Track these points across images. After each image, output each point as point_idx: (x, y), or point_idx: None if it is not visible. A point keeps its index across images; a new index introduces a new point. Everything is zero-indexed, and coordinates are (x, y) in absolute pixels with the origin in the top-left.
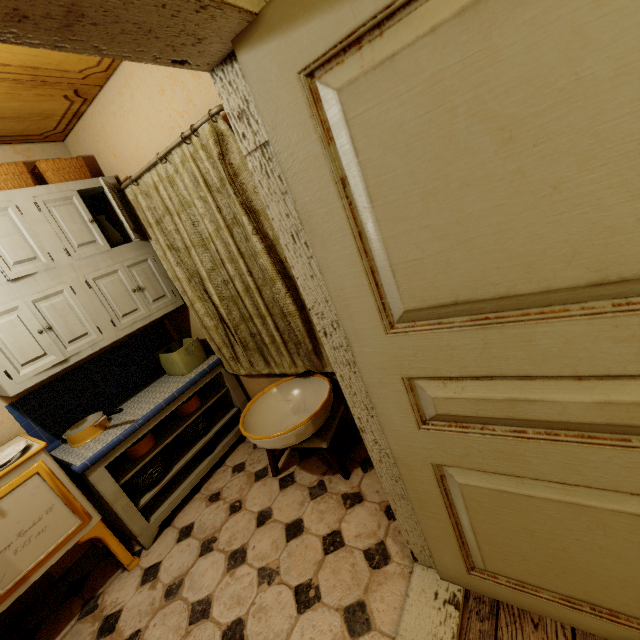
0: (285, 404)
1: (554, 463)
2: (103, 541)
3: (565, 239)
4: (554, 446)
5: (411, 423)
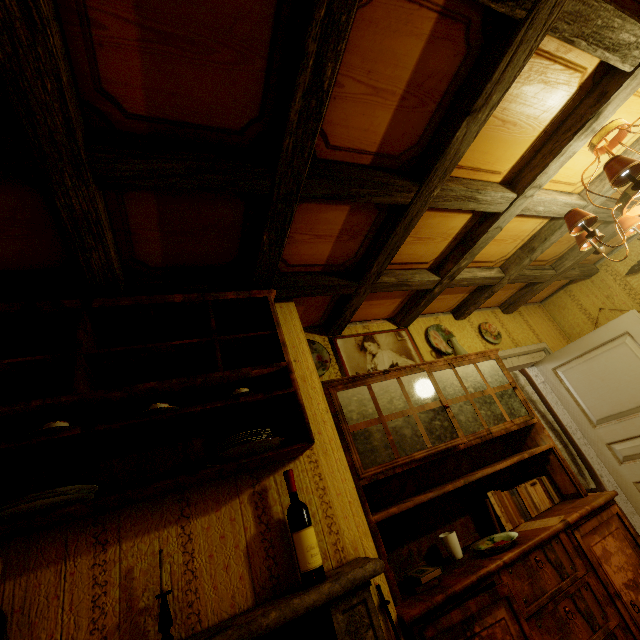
0: None
1: None
2: None
3: (625, 397)
4: None
5: (616, 463)
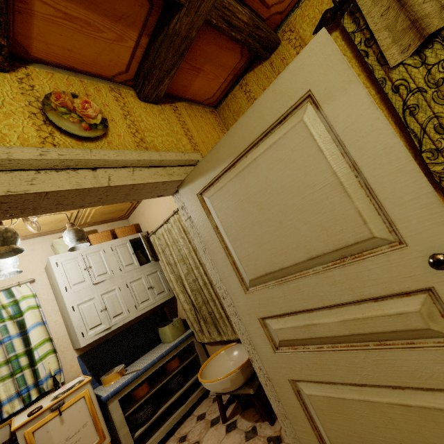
0: (230, 363)
1: (342, 367)
2: None
3: (292, 241)
4: (337, 354)
5: (270, 349)
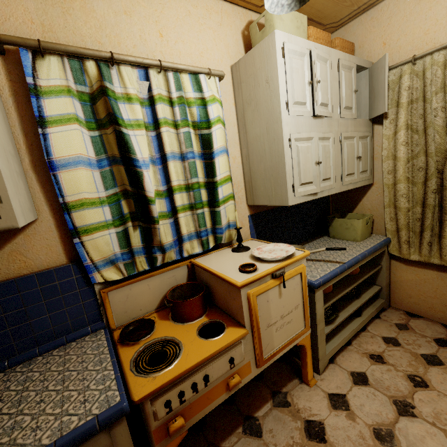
0: None
1: None
2: (305, 351)
3: None
4: None
5: None
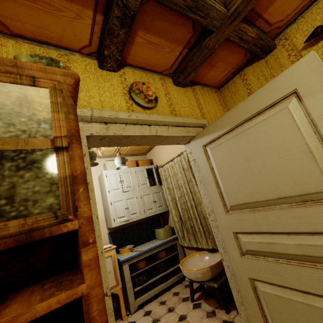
0: (201, 263)
1: (293, 277)
2: (119, 298)
3: (266, 185)
4: (289, 267)
5: (238, 254)
